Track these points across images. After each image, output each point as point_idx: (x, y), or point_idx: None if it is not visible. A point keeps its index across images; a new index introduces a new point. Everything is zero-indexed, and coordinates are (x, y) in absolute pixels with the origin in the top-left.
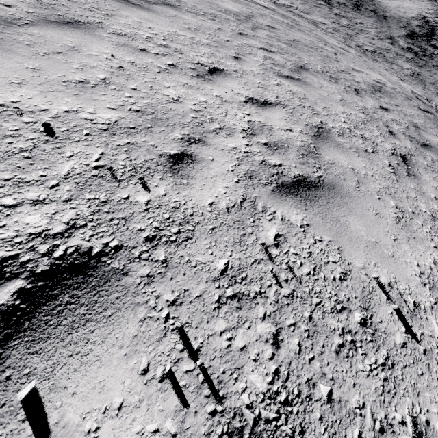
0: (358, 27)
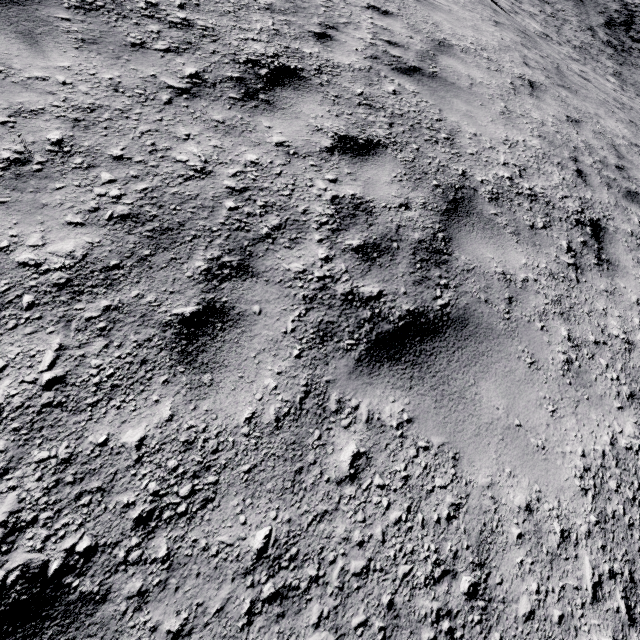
0: (561, 16)
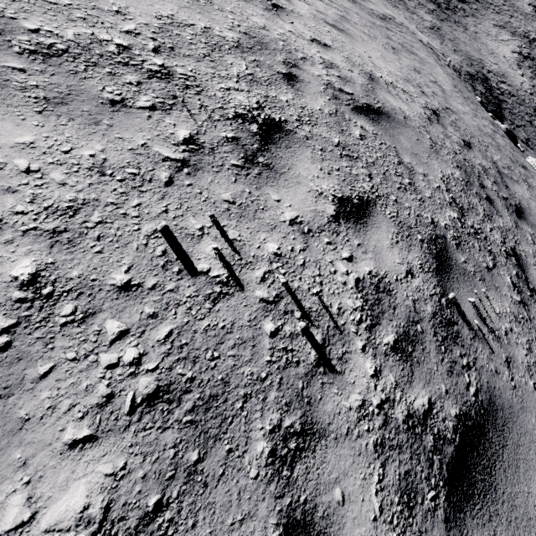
0: None
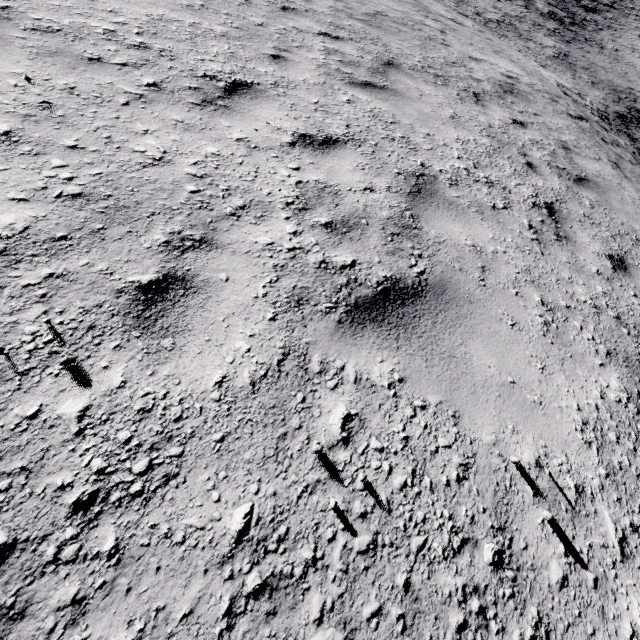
0: None
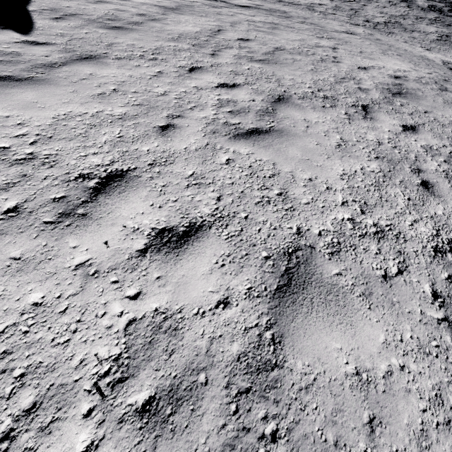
0: None
